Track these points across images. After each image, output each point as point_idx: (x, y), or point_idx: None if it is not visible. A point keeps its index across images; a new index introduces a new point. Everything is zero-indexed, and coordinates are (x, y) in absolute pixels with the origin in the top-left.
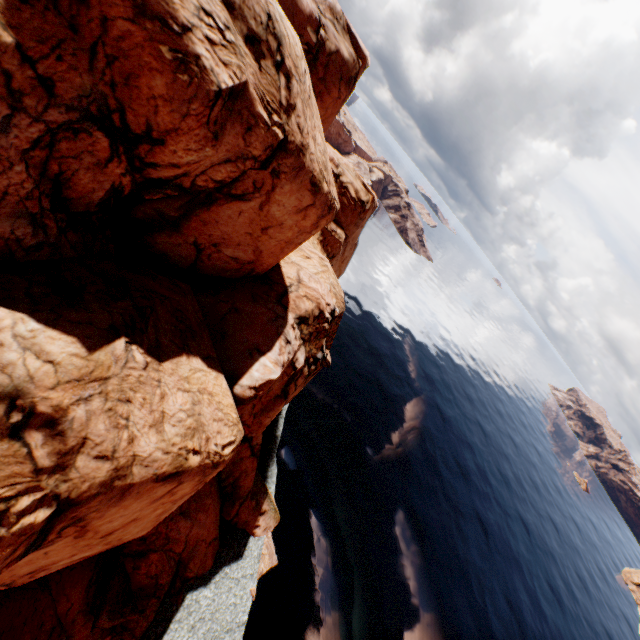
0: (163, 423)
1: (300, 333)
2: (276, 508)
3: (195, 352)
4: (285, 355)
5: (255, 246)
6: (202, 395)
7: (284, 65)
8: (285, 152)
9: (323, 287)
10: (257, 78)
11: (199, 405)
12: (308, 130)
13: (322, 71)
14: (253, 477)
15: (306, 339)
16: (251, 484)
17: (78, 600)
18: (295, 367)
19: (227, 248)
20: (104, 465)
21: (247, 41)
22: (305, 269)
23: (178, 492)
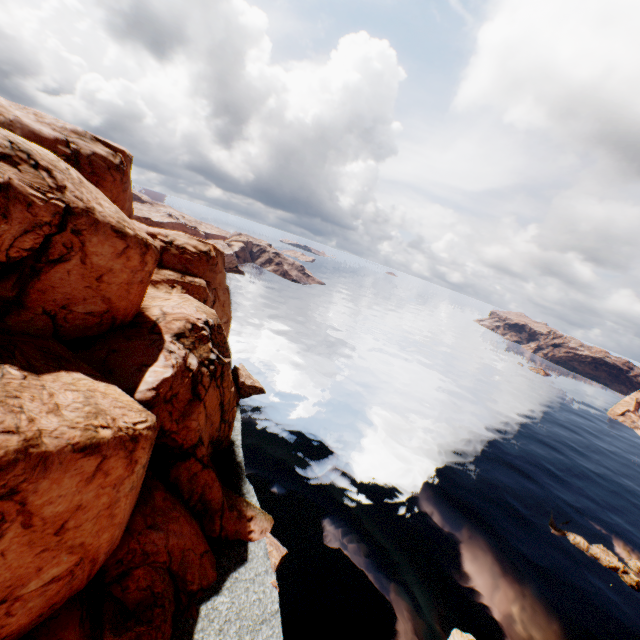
0: (60, 410)
1: (183, 346)
2: (264, 511)
3: (74, 370)
4: (172, 360)
5: (101, 296)
6: (94, 393)
7: (41, 165)
8: (75, 215)
9: (189, 310)
10: (20, 176)
11: (94, 399)
12: (89, 199)
13: (89, 168)
14: (219, 487)
15: (192, 348)
16: (221, 495)
17: (75, 637)
18: (191, 369)
19: (77, 306)
20: (13, 438)
21: (1, 159)
22: (167, 305)
23: (111, 472)
